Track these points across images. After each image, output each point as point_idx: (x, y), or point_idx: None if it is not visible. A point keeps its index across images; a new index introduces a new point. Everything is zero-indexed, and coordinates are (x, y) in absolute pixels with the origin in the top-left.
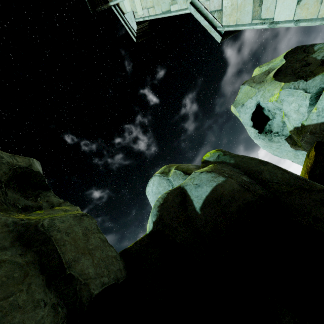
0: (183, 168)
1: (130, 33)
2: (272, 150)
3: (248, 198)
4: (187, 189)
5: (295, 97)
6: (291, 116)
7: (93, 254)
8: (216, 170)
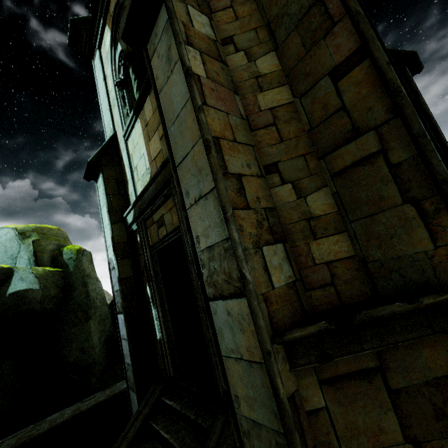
0: (40, 246)
1: None
2: None
3: (37, 307)
4: (15, 274)
5: None
6: None
7: None
8: (42, 278)
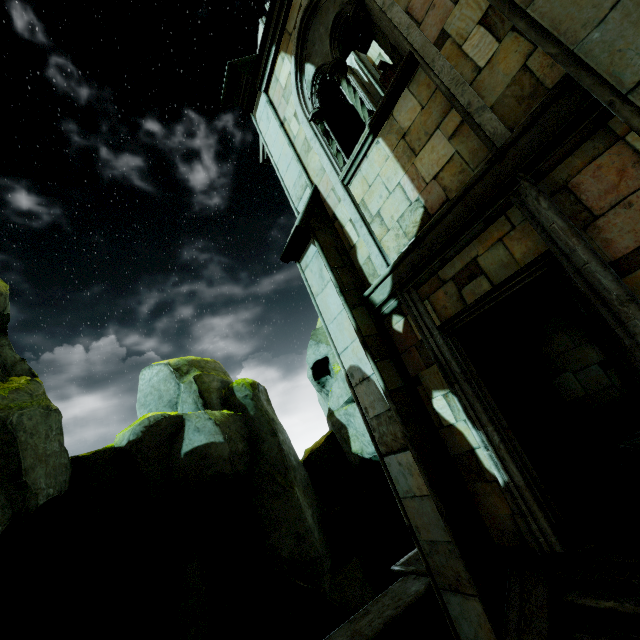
0: (204, 383)
1: (262, 147)
2: (320, 397)
3: (227, 470)
4: (187, 424)
5: (344, 386)
6: (333, 397)
7: (49, 462)
8: (224, 426)
